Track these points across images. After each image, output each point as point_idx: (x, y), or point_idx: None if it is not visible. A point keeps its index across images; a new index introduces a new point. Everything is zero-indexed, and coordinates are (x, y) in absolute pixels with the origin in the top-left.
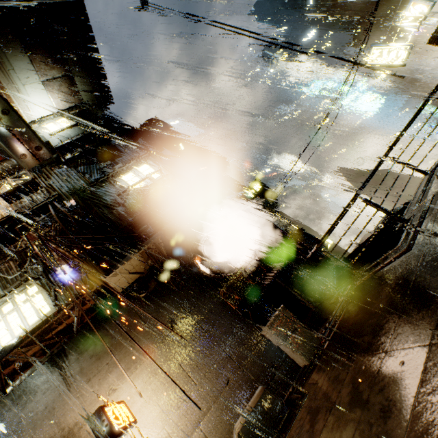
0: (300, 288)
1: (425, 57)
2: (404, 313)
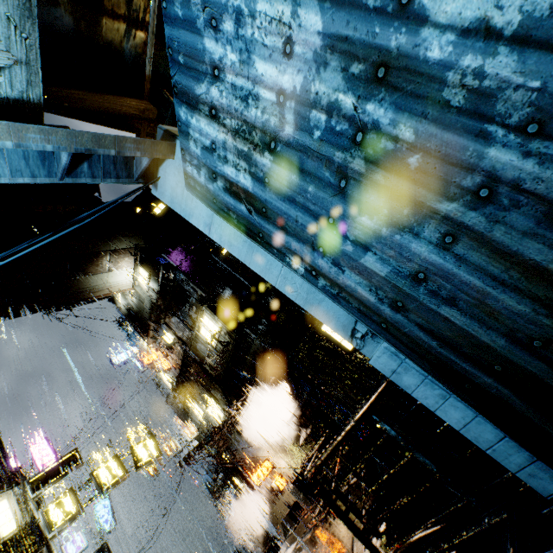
0: (341, 426)
1: None
2: None
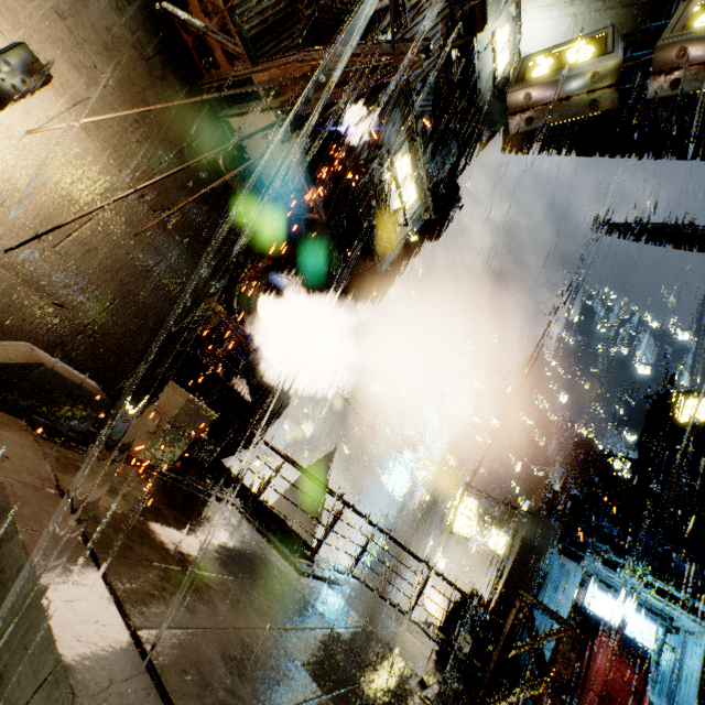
0: None
1: (439, 542)
2: (265, 589)
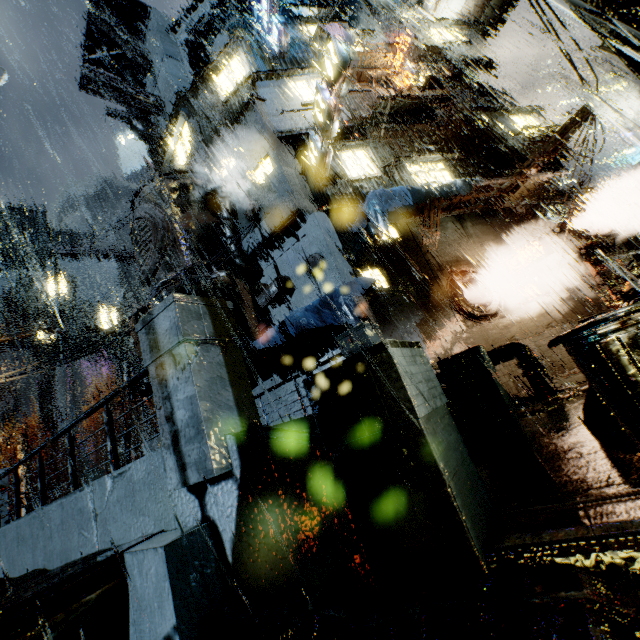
0: None
1: None
2: None
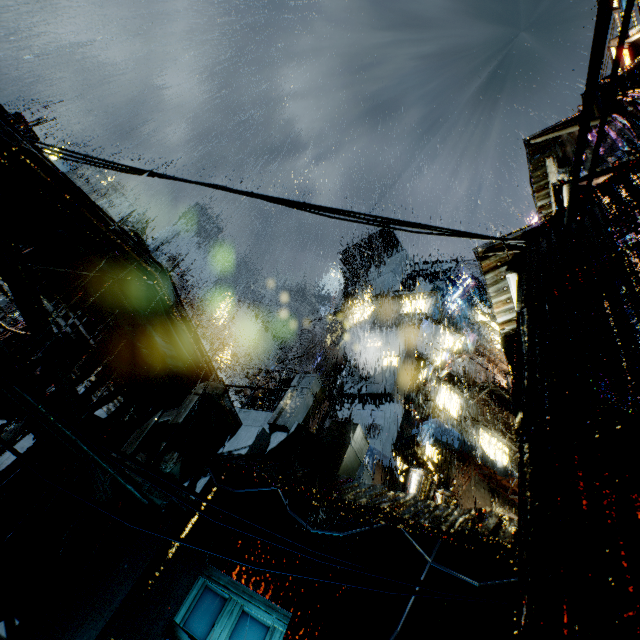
0: None
1: None
2: None
